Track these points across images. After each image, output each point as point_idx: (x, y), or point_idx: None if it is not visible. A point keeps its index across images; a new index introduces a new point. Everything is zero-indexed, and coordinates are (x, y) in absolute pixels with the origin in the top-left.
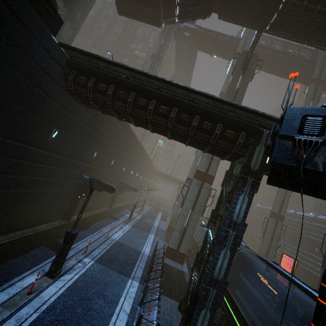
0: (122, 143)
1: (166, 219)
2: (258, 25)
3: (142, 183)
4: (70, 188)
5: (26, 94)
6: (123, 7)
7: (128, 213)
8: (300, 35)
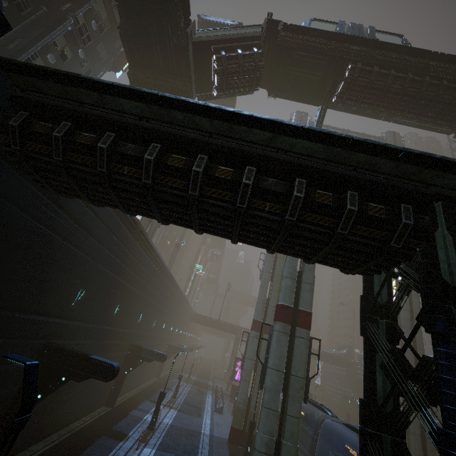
0: (136, 270)
1: (222, 408)
2: (320, 99)
3: (173, 340)
4: (3, 385)
5: None
6: (138, 79)
7: (149, 412)
8: (377, 105)
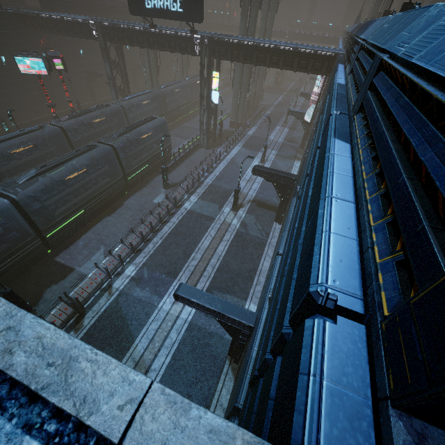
0: None
1: None
2: None
3: None
4: (81, 81)
5: (19, 46)
6: None
7: None
8: None
